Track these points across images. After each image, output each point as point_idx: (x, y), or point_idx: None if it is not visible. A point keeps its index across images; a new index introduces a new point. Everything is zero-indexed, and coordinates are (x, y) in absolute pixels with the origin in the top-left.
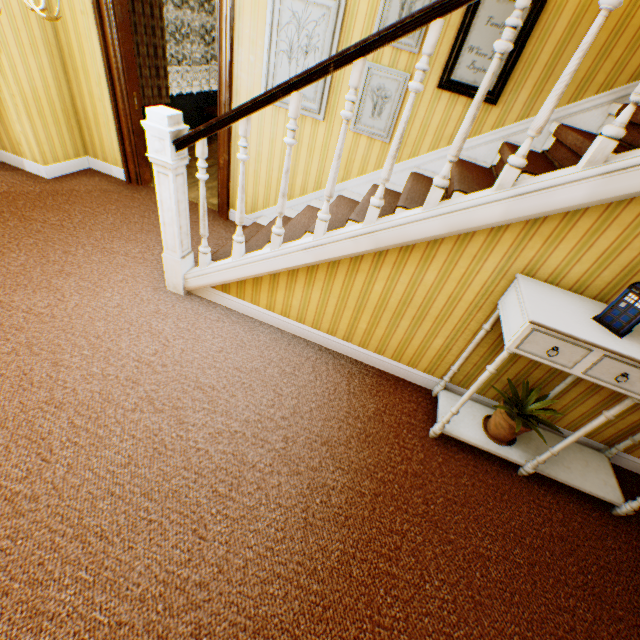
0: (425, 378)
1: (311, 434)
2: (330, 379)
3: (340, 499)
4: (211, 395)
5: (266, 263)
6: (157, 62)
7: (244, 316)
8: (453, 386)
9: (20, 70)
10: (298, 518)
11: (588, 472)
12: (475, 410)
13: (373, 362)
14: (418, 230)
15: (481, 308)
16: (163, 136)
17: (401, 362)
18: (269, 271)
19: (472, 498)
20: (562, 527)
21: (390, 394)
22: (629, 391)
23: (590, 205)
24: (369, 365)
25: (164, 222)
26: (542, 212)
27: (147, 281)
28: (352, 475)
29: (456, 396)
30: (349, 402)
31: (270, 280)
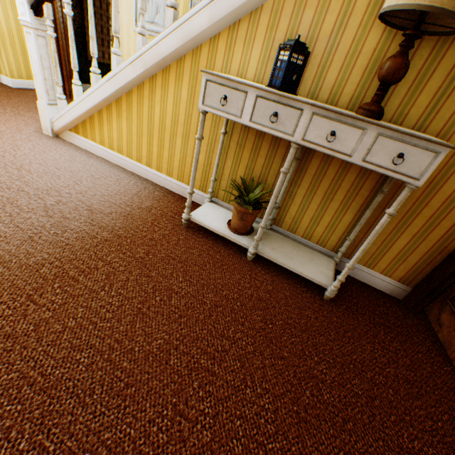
0: (201, 196)
1: (83, 204)
2: (126, 187)
3: (72, 235)
4: (23, 174)
5: (91, 99)
6: (103, 36)
7: (88, 152)
8: (220, 202)
9: (1, 16)
10: (25, 235)
11: (309, 264)
12: (229, 215)
13: (167, 185)
14: (165, 47)
15: (221, 118)
16: (24, 1)
17: (184, 182)
18: (94, 106)
19: (192, 261)
20: (267, 294)
21: (169, 202)
22: (284, 133)
23: (262, 1)
24: (165, 188)
25: (35, 74)
26: (232, 12)
27: (33, 128)
28: (96, 227)
29: (219, 207)
30: (131, 198)
31: (98, 117)
